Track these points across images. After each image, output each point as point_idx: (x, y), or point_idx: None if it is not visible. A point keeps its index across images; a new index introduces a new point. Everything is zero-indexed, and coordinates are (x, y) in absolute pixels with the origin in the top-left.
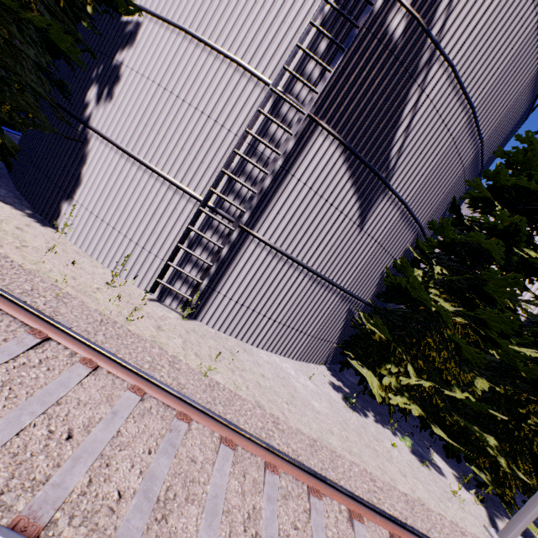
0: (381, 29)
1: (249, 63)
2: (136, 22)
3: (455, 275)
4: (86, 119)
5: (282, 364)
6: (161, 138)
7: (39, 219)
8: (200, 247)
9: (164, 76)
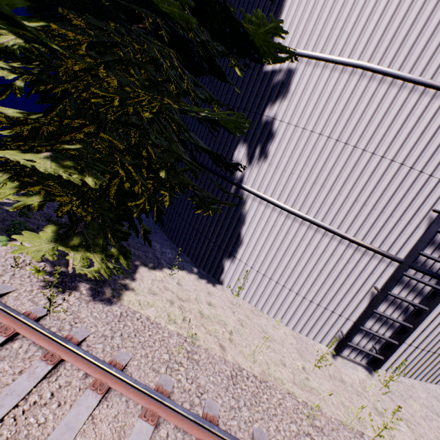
0: None
1: None
2: (287, 69)
3: None
4: (238, 180)
5: None
6: (335, 194)
7: (206, 276)
8: (385, 302)
9: (334, 125)
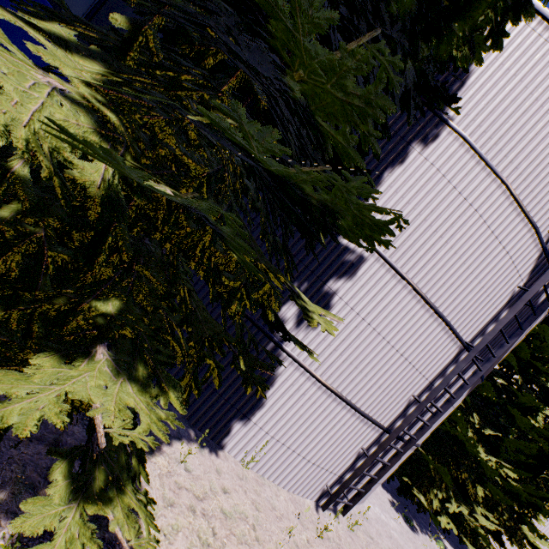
0: (535, 301)
1: (454, 323)
2: (360, 254)
3: (481, 418)
4: (279, 339)
5: (376, 511)
6: (363, 376)
7: (205, 441)
8: (364, 458)
9: (381, 321)
